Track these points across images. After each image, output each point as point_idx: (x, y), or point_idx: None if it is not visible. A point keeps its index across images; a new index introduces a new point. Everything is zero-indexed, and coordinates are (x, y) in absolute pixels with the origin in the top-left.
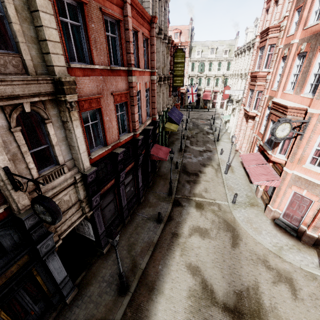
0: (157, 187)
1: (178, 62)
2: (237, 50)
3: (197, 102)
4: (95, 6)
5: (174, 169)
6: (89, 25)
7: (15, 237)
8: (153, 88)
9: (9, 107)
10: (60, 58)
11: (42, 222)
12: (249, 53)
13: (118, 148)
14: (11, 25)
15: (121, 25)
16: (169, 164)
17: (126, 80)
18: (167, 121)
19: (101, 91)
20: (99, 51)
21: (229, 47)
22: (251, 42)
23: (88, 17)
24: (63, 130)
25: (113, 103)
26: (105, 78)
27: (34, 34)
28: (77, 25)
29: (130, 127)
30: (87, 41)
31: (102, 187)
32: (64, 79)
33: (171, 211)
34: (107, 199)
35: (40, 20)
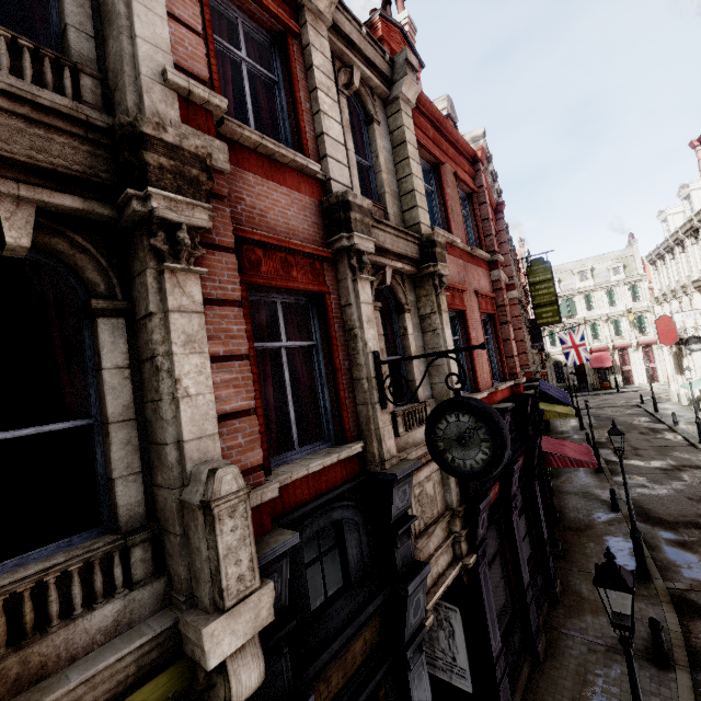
0: (585, 557)
1: (538, 282)
2: (654, 250)
3: (579, 376)
4: (449, 170)
5: (610, 512)
6: (445, 189)
7: (364, 542)
8: (515, 313)
9: (371, 270)
10: (425, 215)
11: (411, 517)
12: (698, 239)
13: (497, 404)
14: (379, 174)
15: (474, 198)
16: (586, 502)
17: (488, 277)
18: (539, 400)
19: (462, 283)
20: (456, 224)
21: (620, 262)
22: (693, 218)
23: (444, 180)
24: (420, 335)
25: (477, 310)
26: (465, 264)
27: (395, 188)
28: (429, 191)
29: (505, 367)
30: (442, 210)
31: (484, 490)
32: (436, 238)
33: (684, 632)
34: (488, 542)
35: (408, 168)
